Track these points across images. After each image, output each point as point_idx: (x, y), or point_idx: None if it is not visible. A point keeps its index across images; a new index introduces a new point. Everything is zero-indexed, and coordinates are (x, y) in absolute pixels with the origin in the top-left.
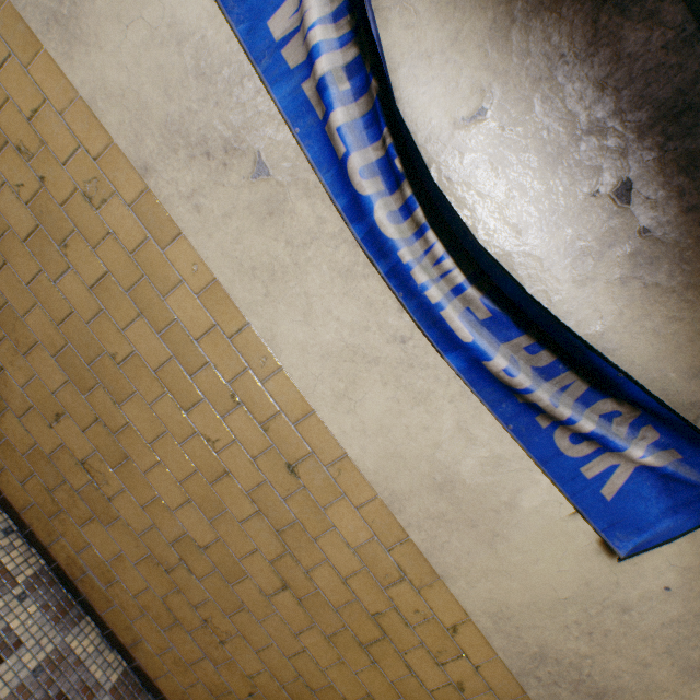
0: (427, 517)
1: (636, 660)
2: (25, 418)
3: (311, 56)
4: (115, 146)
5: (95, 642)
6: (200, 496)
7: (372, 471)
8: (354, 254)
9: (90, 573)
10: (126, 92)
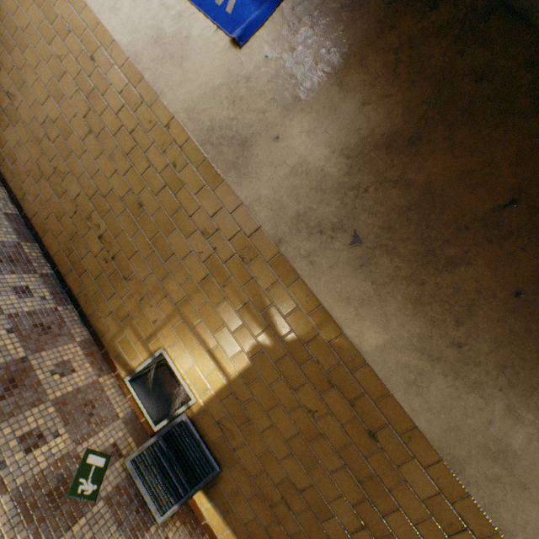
0: (151, 62)
1: (258, 111)
2: None
3: None
4: None
5: (4, 197)
6: (55, 91)
7: (126, 45)
8: None
9: (7, 160)
10: None
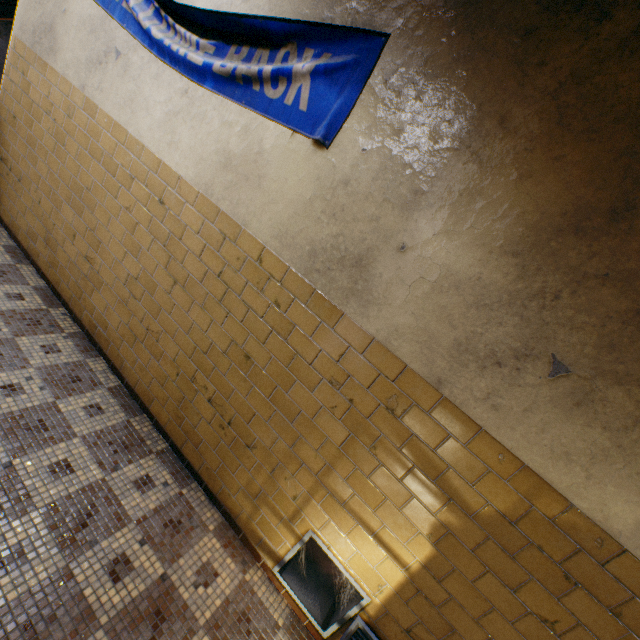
0: (225, 190)
1: (369, 219)
2: (65, 246)
3: None
4: (74, 86)
5: (104, 368)
6: (131, 246)
7: (194, 178)
8: (157, 64)
9: (99, 327)
10: (73, 60)
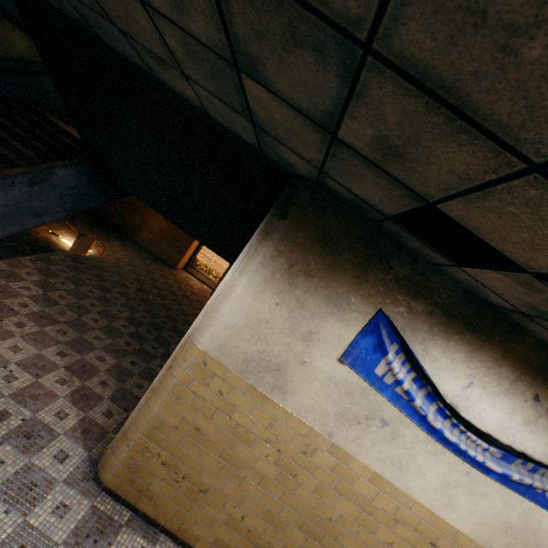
0: (503, 546)
1: None
2: None
3: (398, 381)
4: (313, 428)
5: None
6: None
7: (471, 533)
8: (435, 445)
9: None
10: (314, 407)
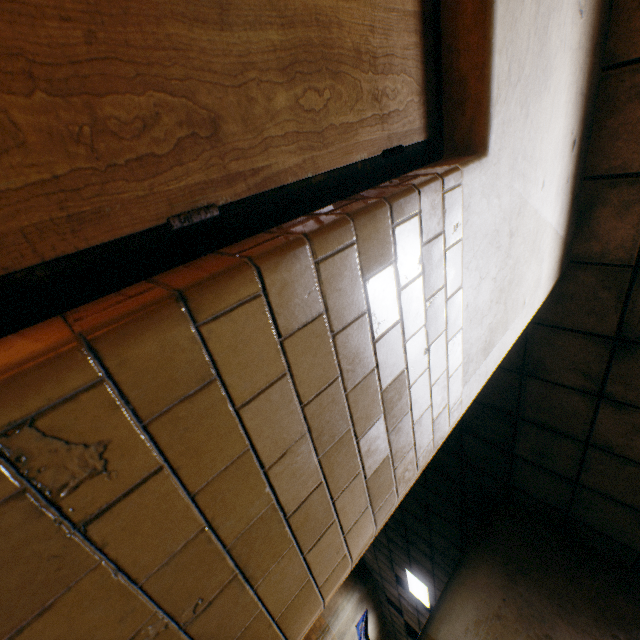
0: None
1: None
2: None
3: (362, 627)
4: None
5: None
6: None
7: None
8: None
9: None
10: None
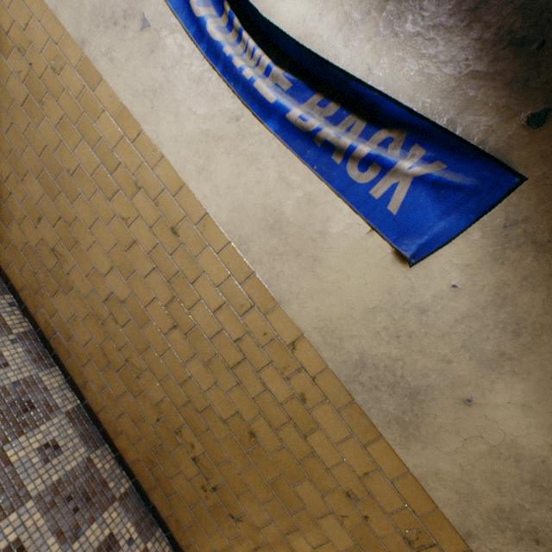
0: (265, 254)
1: (438, 357)
2: (23, 225)
3: None
4: (67, 33)
5: (60, 382)
6: (120, 262)
7: (225, 223)
8: (202, 65)
9: (58, 333)
10: None
